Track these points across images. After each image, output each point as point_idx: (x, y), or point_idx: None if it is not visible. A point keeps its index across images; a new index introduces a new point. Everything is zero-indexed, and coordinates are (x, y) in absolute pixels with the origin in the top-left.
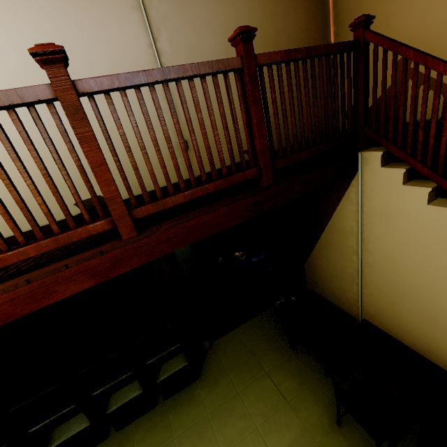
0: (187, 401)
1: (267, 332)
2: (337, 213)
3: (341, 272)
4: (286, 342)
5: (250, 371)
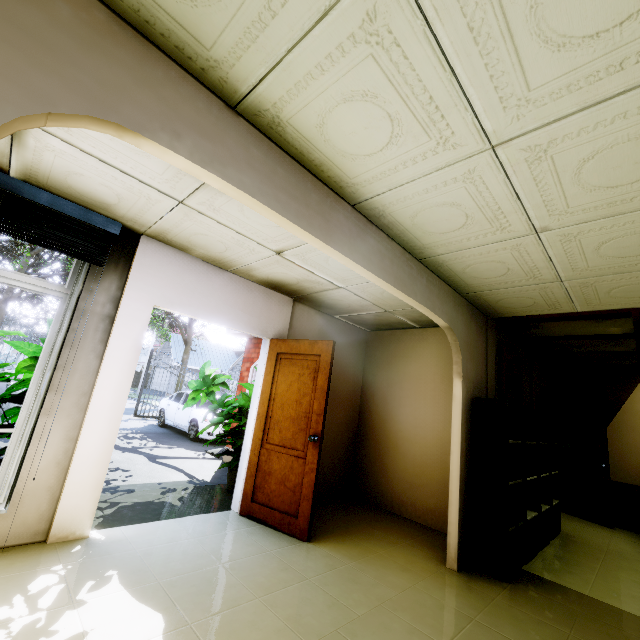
0: (574, 542)
1: (572, 519)
2: (630, 400)
3: (637, 447)
4: (599, 525)
5: (599, 534)
